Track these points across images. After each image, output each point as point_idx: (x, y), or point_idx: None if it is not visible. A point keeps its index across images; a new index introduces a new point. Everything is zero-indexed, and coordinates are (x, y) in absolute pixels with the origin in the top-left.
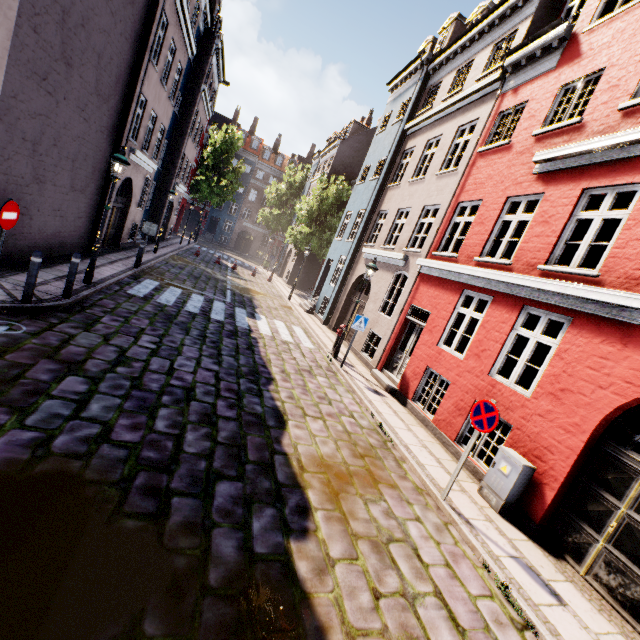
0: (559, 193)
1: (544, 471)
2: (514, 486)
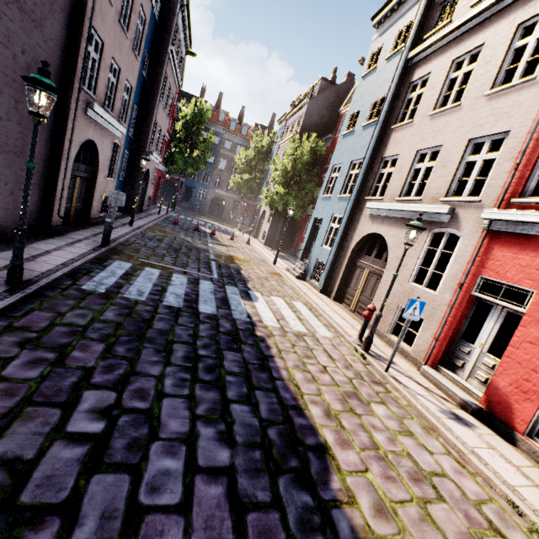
0: None
1: None
2: None
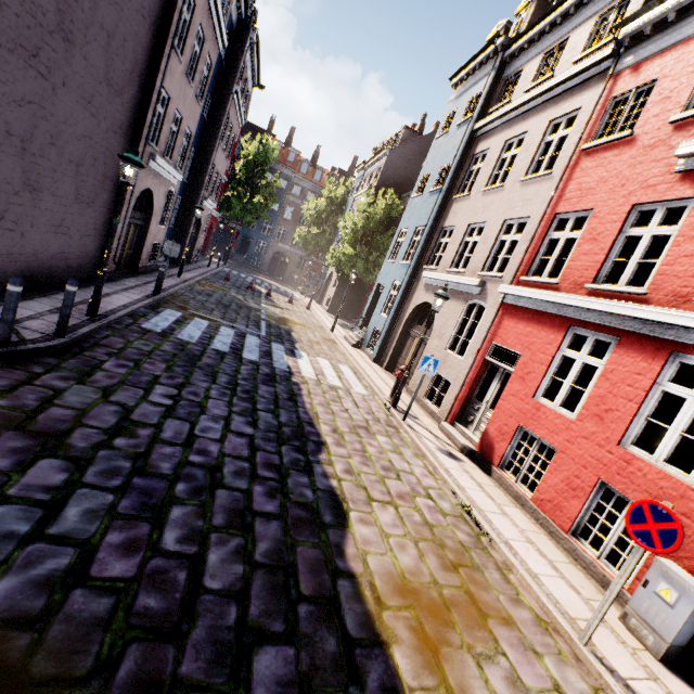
0: None
1: None
2: (685, 623)
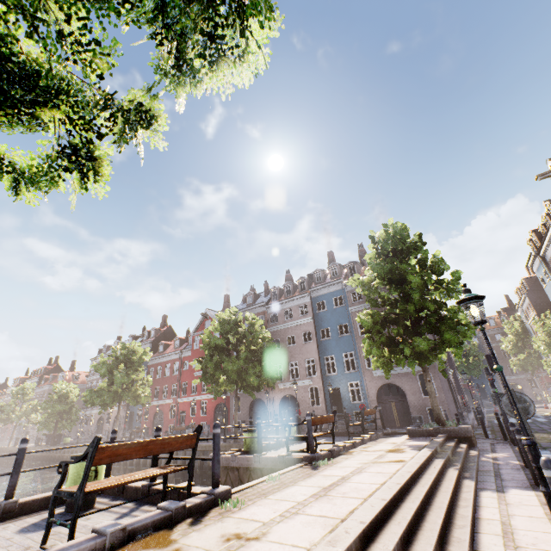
0: None
1: None
2: None
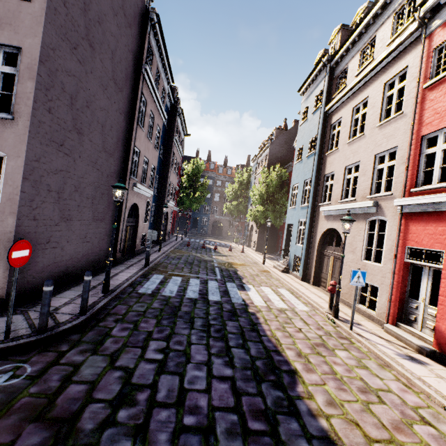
0: None
1: None
2: None
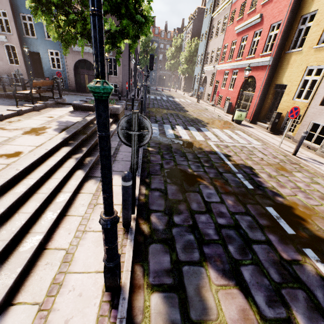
0: (239, 39)
1: (233, 102)
2: (228, 107)
